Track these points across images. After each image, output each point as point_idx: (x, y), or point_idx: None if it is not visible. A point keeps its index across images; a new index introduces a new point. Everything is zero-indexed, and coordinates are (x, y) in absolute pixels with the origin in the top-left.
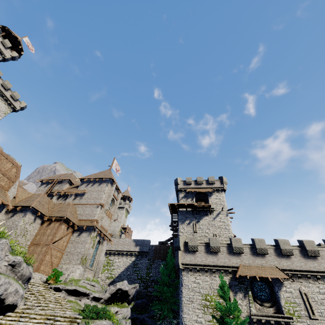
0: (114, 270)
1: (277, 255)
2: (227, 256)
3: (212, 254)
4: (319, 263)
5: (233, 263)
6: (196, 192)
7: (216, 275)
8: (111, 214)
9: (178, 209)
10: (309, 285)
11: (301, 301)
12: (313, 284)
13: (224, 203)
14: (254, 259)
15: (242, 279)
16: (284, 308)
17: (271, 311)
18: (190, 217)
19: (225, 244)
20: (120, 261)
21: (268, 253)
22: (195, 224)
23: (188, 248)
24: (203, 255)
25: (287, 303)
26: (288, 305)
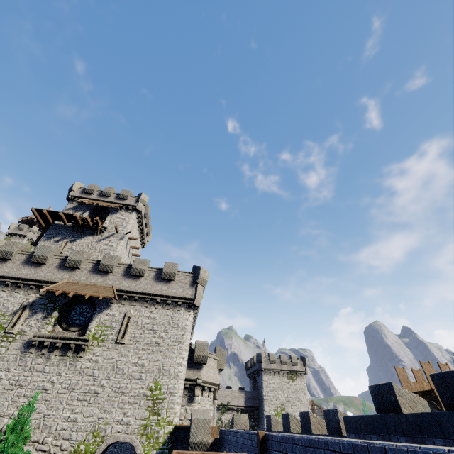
0: None
1: (125, 275)
2: (54, 270)
3: (32, 266)
4: (169, 287)
5: (55, 279)
6: (95, 205)
7: (21, 291)
8: None
9: (53, 223)
10: (142, 309)
11: (118, 325)
12: (148, 309)
13: (126, 225)
14: (91, 276)
15: (57, 298)
16: (89, 331)
17: (73, 335)
18: (65, 233)
19: (63, 256)
20: None
21: (115, 272)
22: (66, 243)
23: None
24: (17, 266)
25: (99, 327)
26: (98, 328)
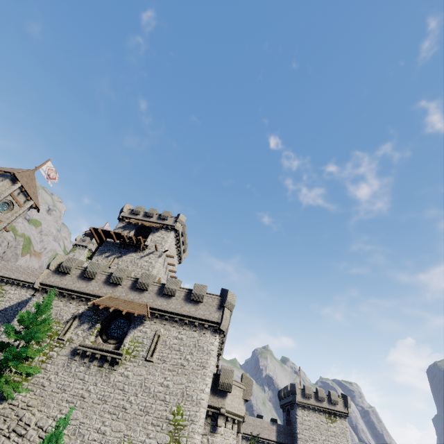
0: (1, 303)
1: (158, 293)
2: (101, 285)
3: (84, 280)
4: (197, 309)
5: (101, 293)
6: (140, 225)
7: (74, 302)
8: (2, 220)
9: (106, 240)
10: (171, 329)
11: (149, 343)
12: (176, 329)
13: (165, 243)
14: (129, 293)
15: (101, 311)
16: (124, 345)
17: (110, 348)
18: (114, 249)
19: (109, 272)
20: (15, 293)
21: (150, 290)
22: (114, 259)
23: (59, 268)
24: (73, 279)
25: (132, 342)
26: (132, 344)
